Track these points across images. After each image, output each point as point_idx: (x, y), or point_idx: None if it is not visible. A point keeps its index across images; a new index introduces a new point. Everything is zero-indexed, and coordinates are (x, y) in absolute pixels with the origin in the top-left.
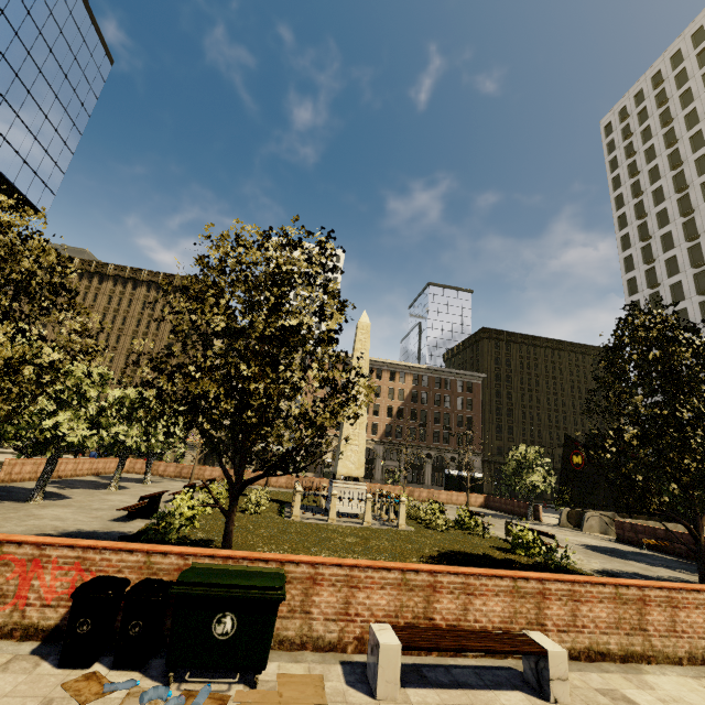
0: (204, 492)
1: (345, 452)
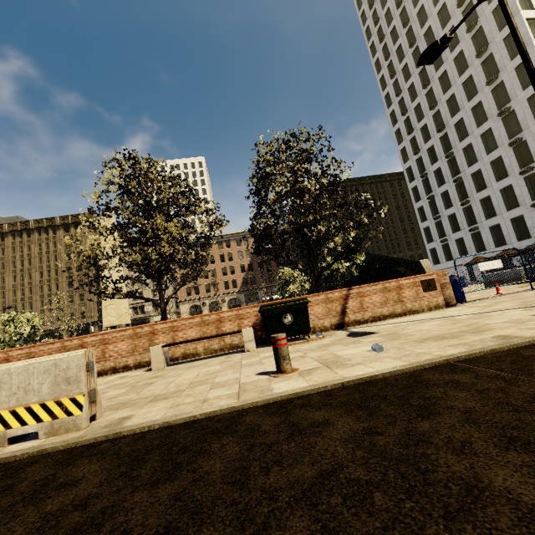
0: None
1: (106, 311)
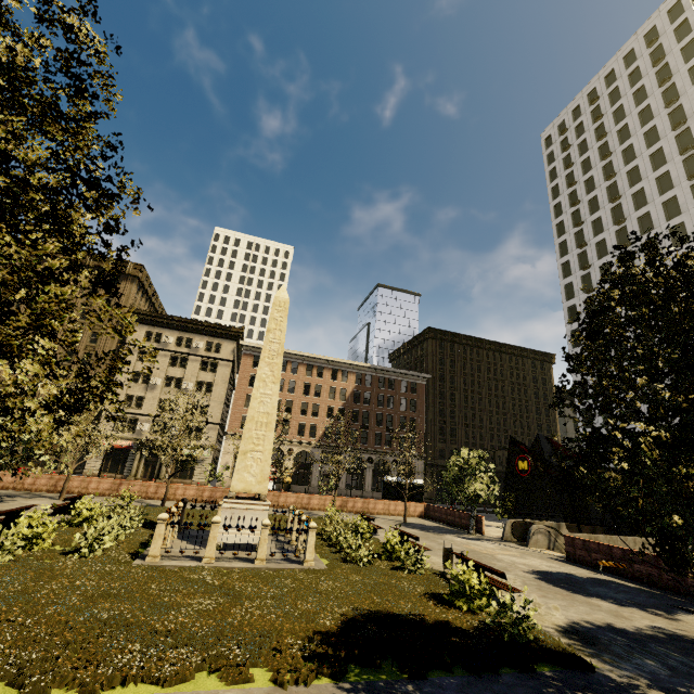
0: (59, 516)
1: (244, 460)
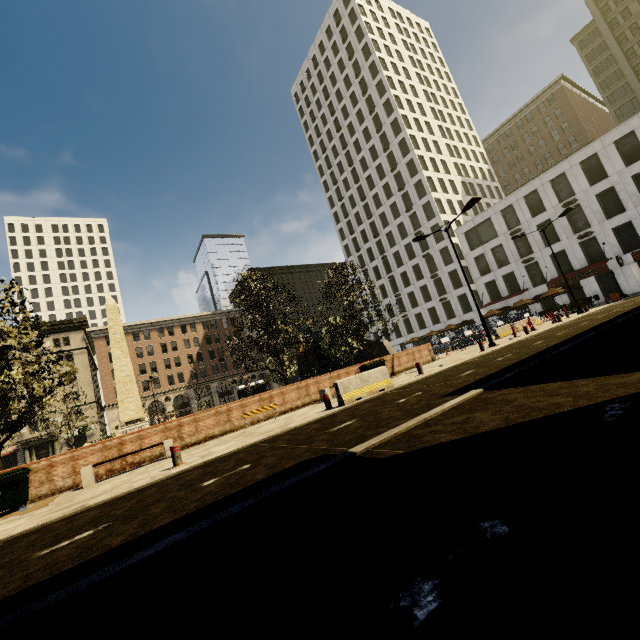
0: None
1: (123, 405)
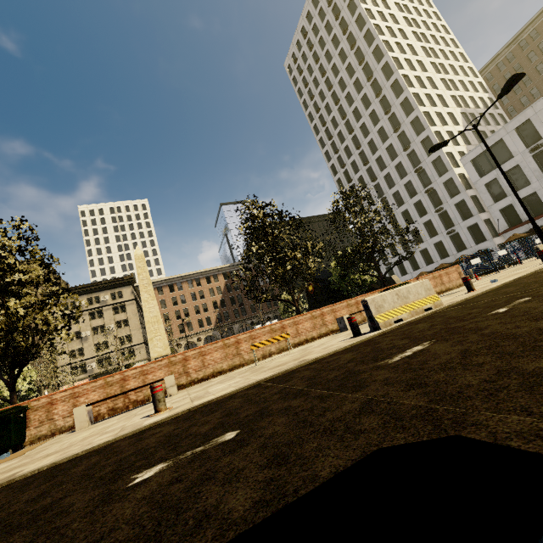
0: None
1: (152, 343)
